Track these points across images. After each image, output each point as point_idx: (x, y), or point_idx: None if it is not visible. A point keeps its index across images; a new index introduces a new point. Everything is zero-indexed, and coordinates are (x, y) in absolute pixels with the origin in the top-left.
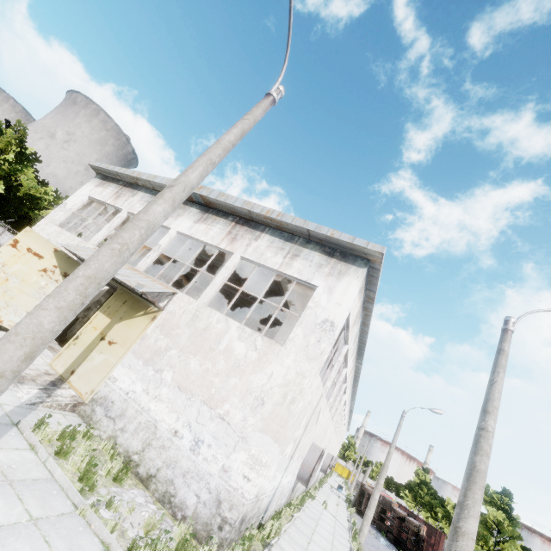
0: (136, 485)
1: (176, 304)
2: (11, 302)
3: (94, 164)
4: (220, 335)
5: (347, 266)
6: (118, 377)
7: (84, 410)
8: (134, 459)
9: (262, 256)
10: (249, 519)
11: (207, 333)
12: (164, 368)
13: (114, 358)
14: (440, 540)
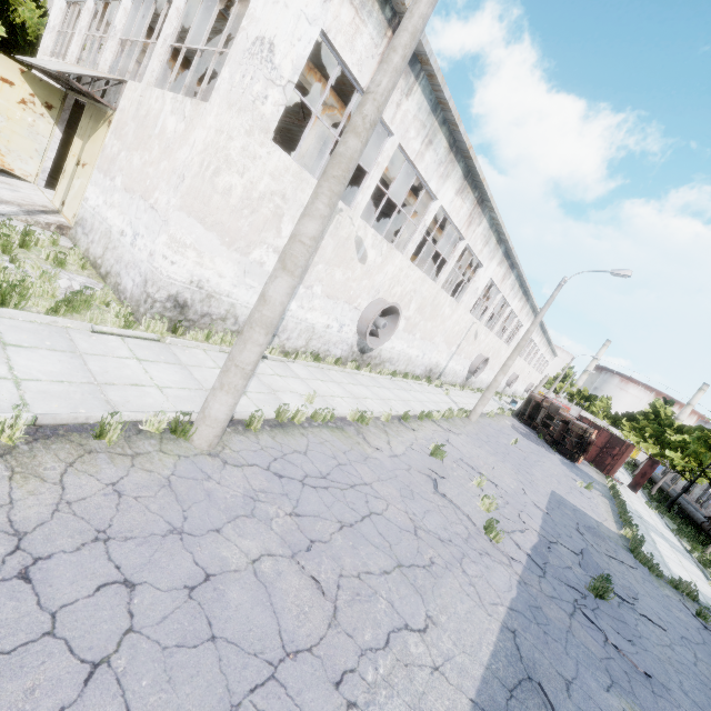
0: (92, 278)
1: (125, 97)
2: (11, 147)
3: None
4: (157, 116)
5: None
6: (89, 197)
7: (72, 233)
8: (99, 263)
9: None
10: (207, 315)
11: (147, 120)
12: (116, 175)
13: (86, 180)
14: (625, 451)
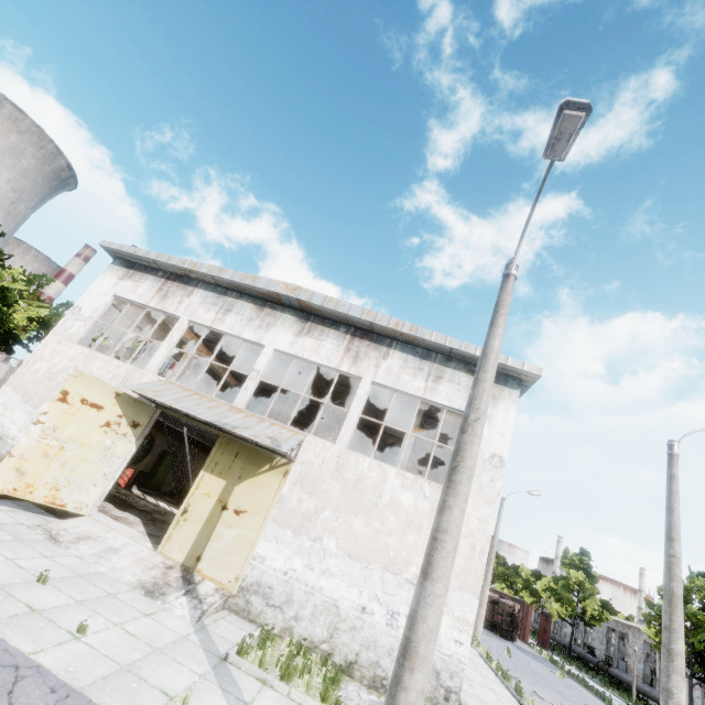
0: (342, 678)
1: (309, 451)
2: (72, 477)
3: (110, 245)
4: (379, 485)
5: (499, 388)
6: (265, 555)
7: (235, 603)
8: (324, 648)
9: (398, 380)
10: None
11: (362, 485)
12: (323, 536)
13: (251, 532)
14: (528, 612)
